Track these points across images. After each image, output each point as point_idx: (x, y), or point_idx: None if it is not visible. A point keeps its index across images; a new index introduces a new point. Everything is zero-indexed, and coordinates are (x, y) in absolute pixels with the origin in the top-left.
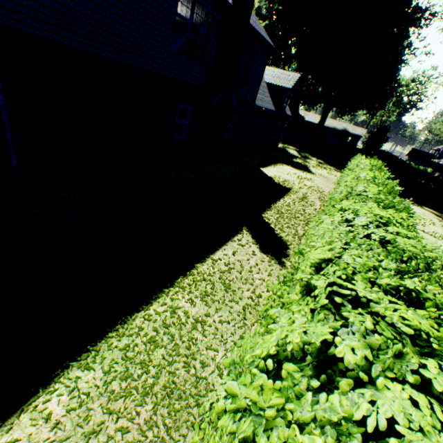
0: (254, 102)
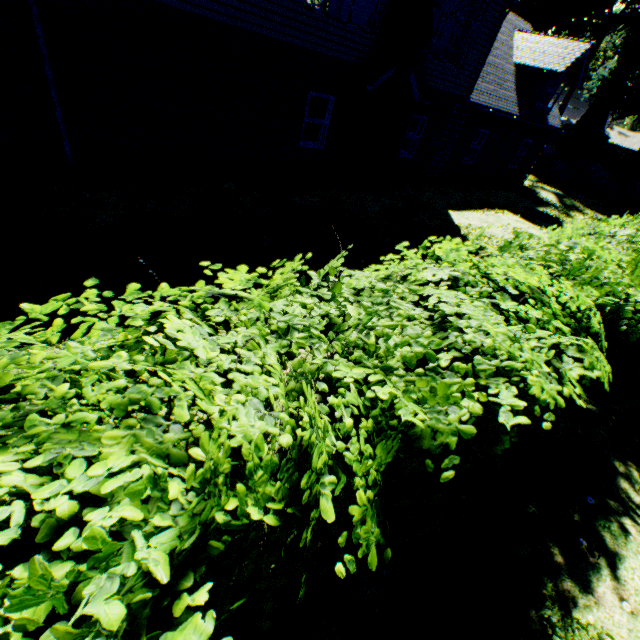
0: (468, 95)
